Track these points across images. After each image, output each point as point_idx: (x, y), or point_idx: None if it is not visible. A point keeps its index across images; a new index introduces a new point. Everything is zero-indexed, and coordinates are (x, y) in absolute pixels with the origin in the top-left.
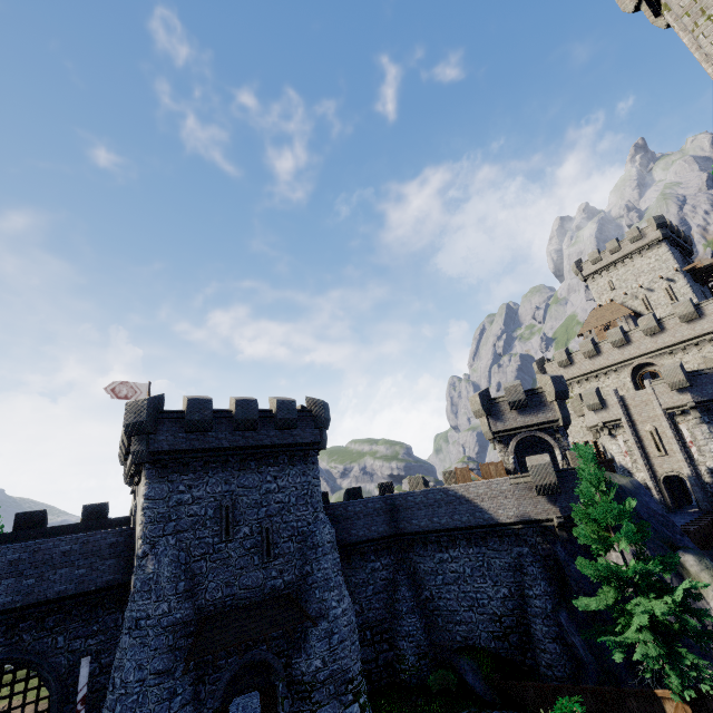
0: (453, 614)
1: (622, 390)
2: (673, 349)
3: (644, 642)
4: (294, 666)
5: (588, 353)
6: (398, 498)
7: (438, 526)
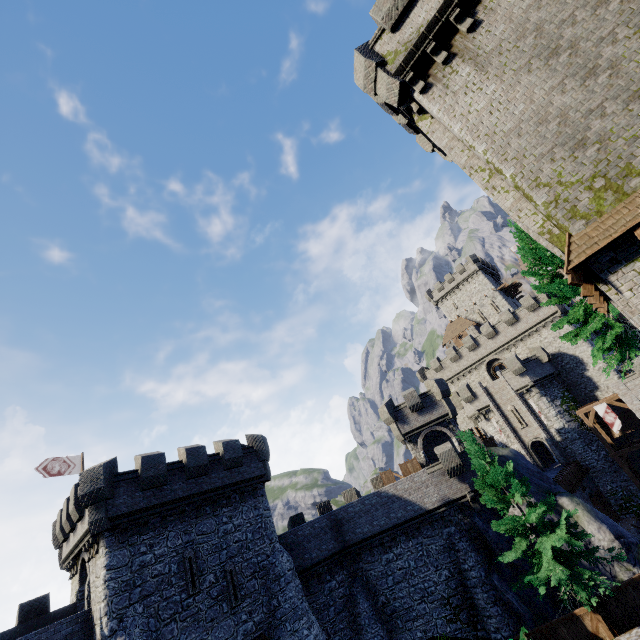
0: (409, 611)
1: (484, 382)
2: (508, 345)
3: (555, 571)
4: None
5: (454, 358)
6: (339, 512)
7: (379, 528)
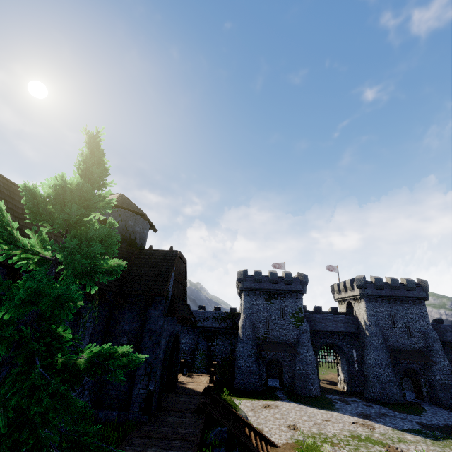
0: None
1: None
2: None
3: None
4: (427, 376)
5: None
6: None
7: None
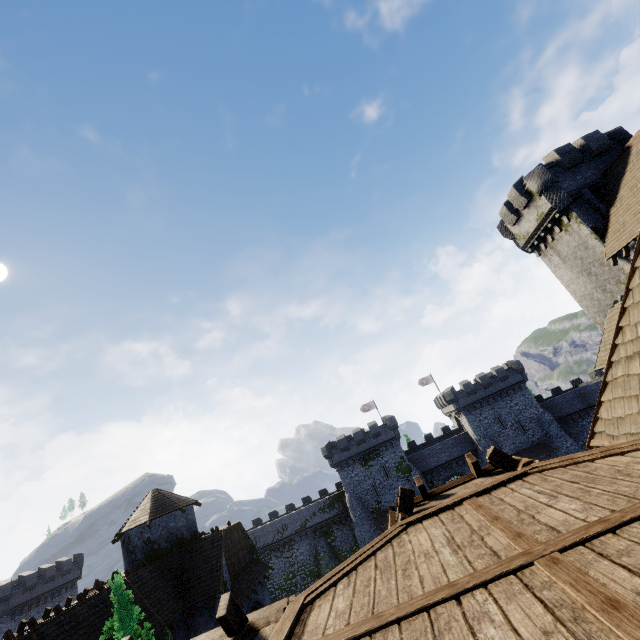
0: None
1: None
2: None
3: None
4: None
5: None
6: (581, 390)
7: None
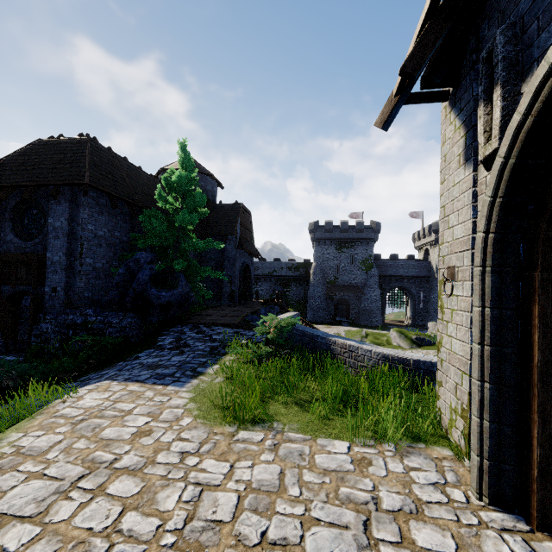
0: None
1: None
2: None
3: None
4: None
5: None
6: None
7: None
